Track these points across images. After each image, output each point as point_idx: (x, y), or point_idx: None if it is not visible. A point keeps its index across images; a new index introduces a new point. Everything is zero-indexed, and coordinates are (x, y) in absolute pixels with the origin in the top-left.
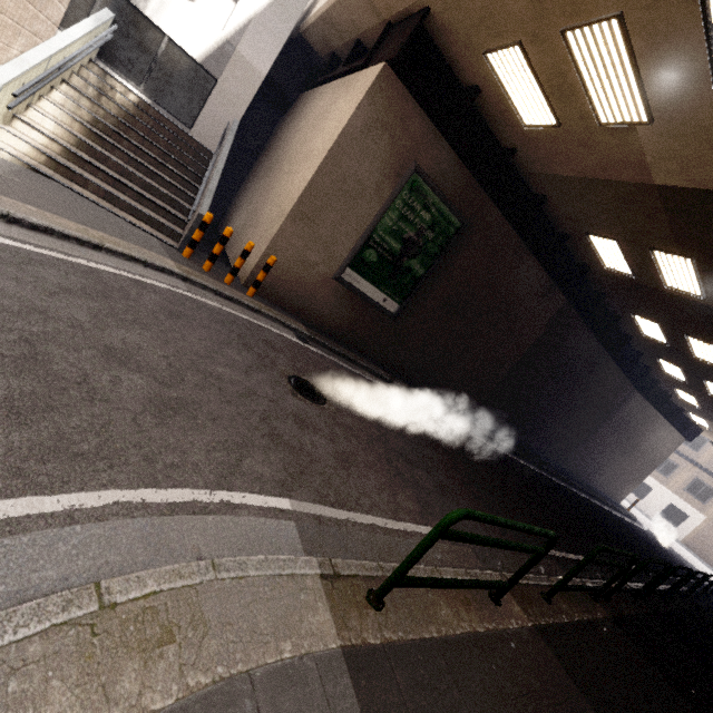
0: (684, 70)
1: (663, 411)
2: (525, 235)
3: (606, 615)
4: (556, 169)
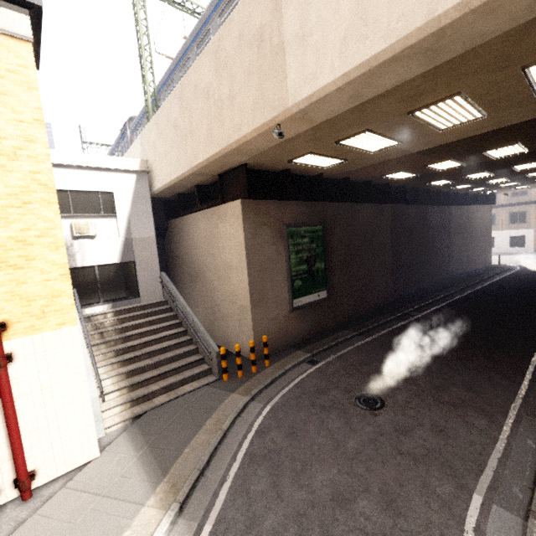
0: (411, 128)
1: (470, 203)
2: (352, 201)
3: None
4: (350, 169)
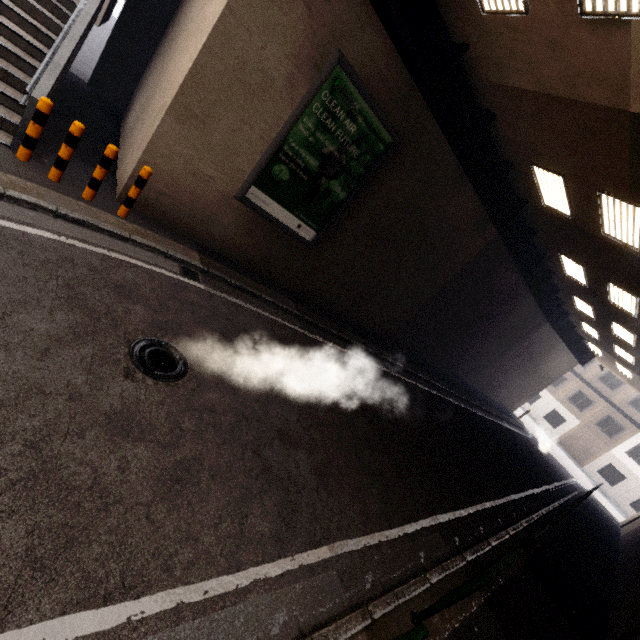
0: None
1: (566, 339)
2: (464, 160)
3: (481, 600)
4: (512, 79)
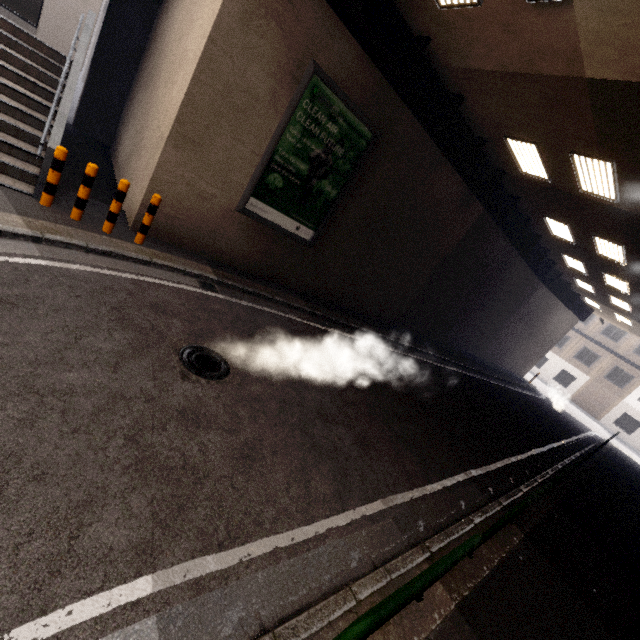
0: None
1: (563, 299)
2: (441, 143)
3: (521, 535)
4: (475, 62)
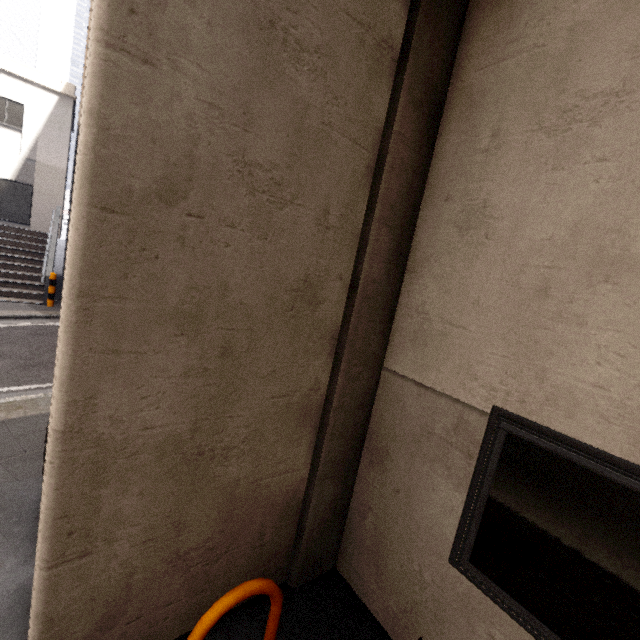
0: None
1: None
2: None
3: None
4: None
